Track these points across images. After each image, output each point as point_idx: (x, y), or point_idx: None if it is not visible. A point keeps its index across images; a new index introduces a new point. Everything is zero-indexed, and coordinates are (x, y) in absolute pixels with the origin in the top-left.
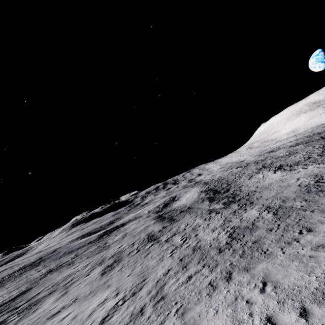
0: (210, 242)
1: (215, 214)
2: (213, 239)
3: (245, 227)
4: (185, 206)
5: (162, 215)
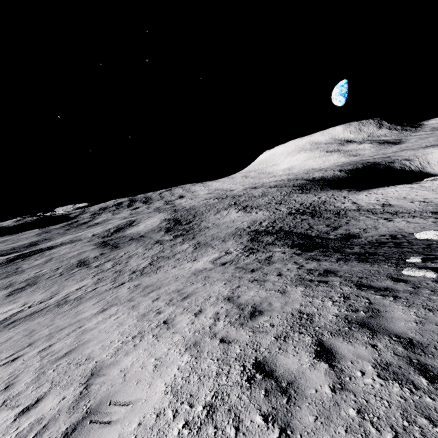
0: (133, 267)
1: (159, 245)
2: (137, 265)
3: (167, 257)
4: (138, 234)
5: (108, 240)
